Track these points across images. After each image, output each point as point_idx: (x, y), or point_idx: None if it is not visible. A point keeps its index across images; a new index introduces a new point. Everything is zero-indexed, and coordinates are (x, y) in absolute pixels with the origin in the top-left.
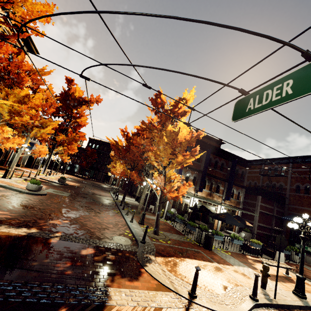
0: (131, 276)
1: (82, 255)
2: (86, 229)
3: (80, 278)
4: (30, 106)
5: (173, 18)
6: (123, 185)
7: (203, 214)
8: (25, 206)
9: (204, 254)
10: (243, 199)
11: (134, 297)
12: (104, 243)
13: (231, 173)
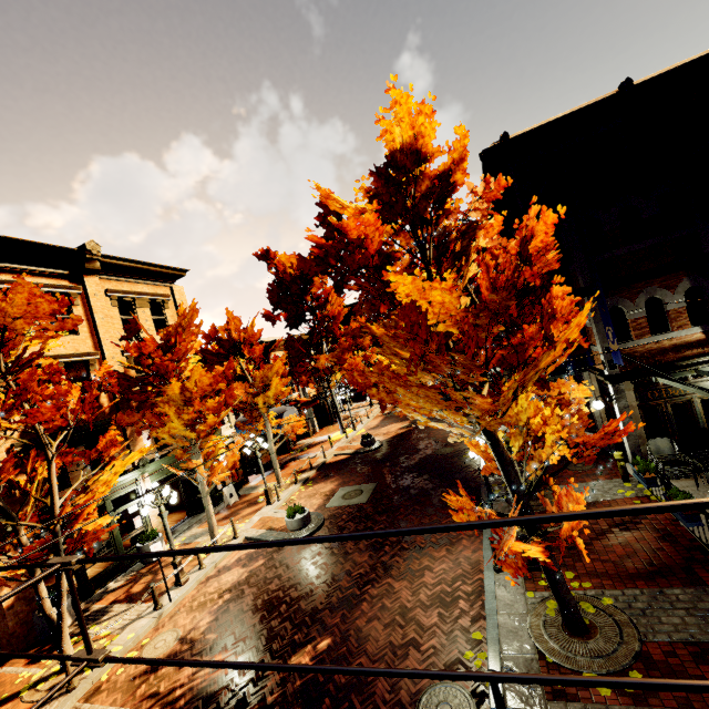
0: None
1: None
2: None
3: None
4: (208, 392)
5: None
6: None
7: None
8: (269, 603)
9: None
10: None
11: None
12: None
13: None
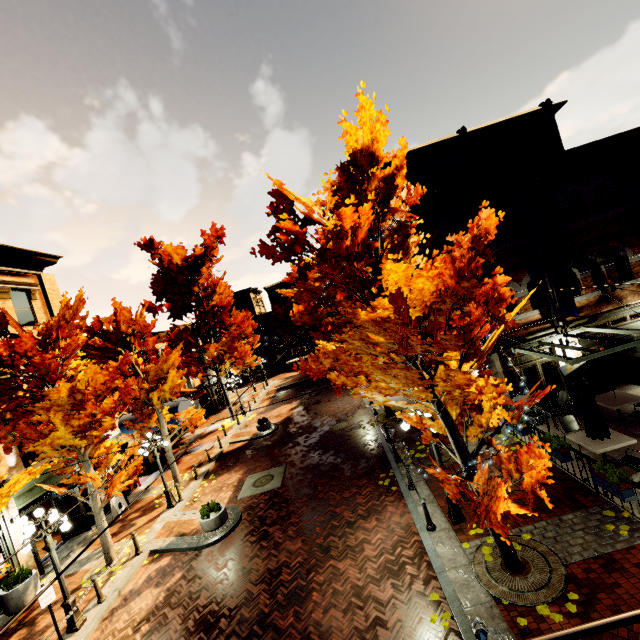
0: None
1: None
2: None
3: None
4: (101, 391)
5: None
6: None
7: None
8: (203, 622)
9: None
10: None
11: None
12: None
13: None
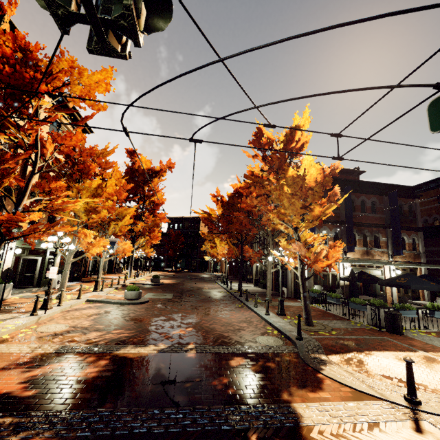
0: (310, 386)
1: (233, 367)
2: (218, 334)
3: (249, 395)
4: (104, 197)
5: (338, 27)
6: (229, 269)
7: (363, 284)
8: (135, 319)
9: (395, 341)
10: (423, 248)
11: (331, 412)
12: (249, 348)
13: (391, 213)
